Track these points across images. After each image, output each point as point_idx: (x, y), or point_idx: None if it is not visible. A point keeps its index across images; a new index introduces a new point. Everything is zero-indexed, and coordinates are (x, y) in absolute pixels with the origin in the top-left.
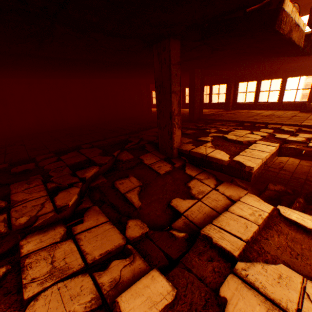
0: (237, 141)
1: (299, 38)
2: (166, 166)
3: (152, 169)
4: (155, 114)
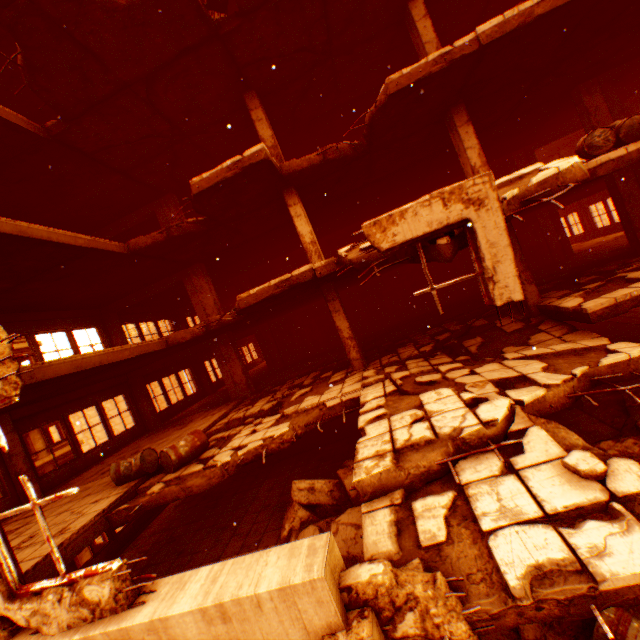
0: (633, 279)
1: (629, 160)
2: (517, 325)
3: (501, 330)
4: (578, 255)
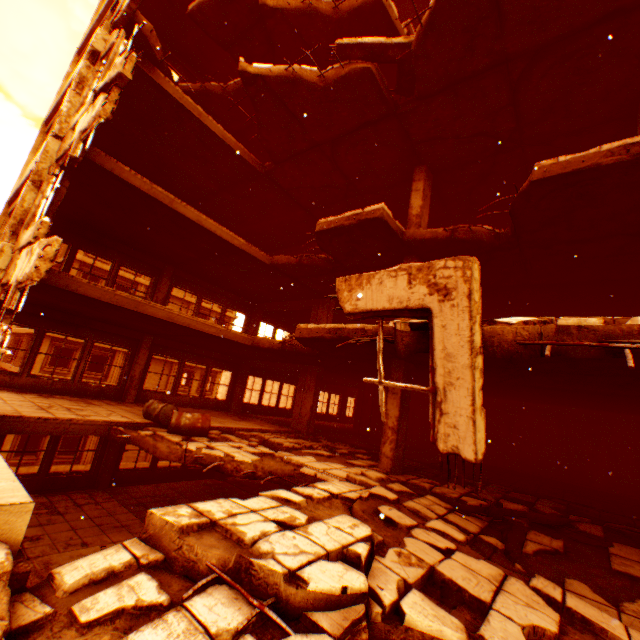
0: None
1: None
2: None
3: (607, 558)
4: None
